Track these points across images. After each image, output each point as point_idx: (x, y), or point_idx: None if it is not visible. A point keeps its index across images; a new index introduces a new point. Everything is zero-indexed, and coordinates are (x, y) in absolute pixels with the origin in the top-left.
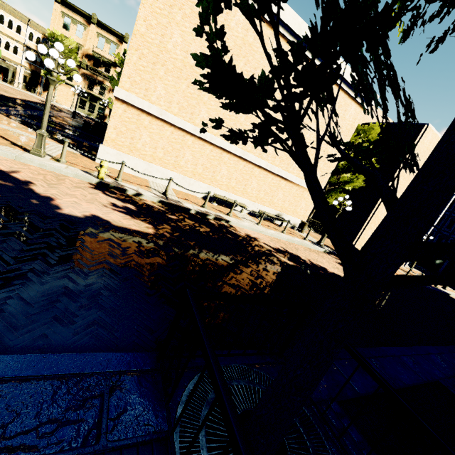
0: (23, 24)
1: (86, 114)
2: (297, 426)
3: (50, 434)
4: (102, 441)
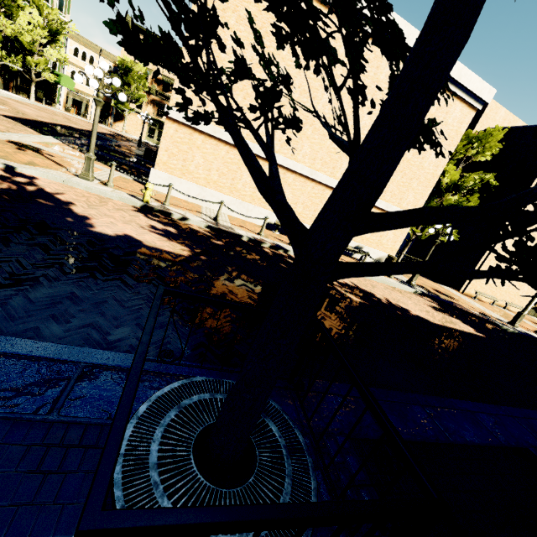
0: (95, 55)
1: (155, 143)
2: (280, 447)
3: (8, 399)
4: (53, 413)
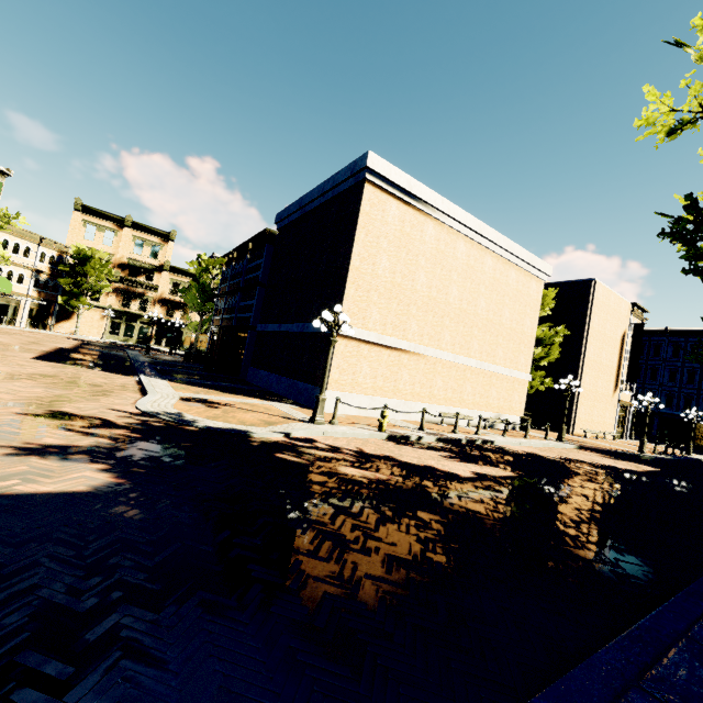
0: (32, 245)
1: (121, 340)
2: None
3: None
4: None
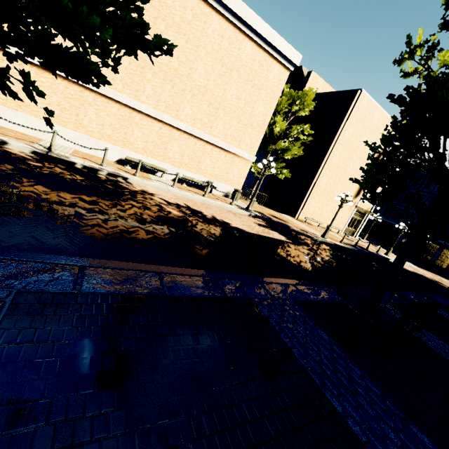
0: None
1: None
2: None
3: None
4: None
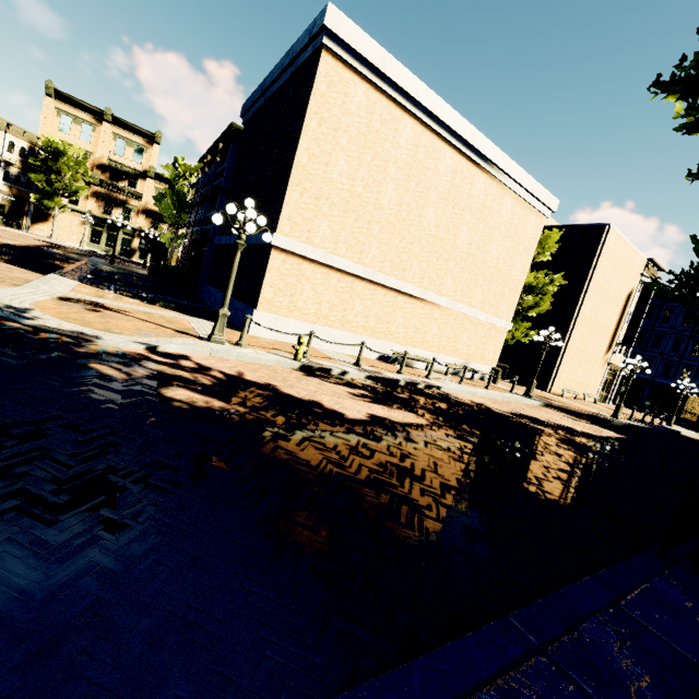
0: None
1: (103, 250)
2: None
3: None
4: None
